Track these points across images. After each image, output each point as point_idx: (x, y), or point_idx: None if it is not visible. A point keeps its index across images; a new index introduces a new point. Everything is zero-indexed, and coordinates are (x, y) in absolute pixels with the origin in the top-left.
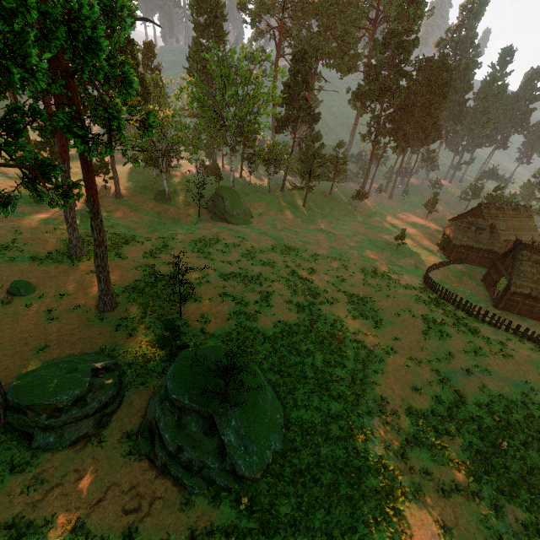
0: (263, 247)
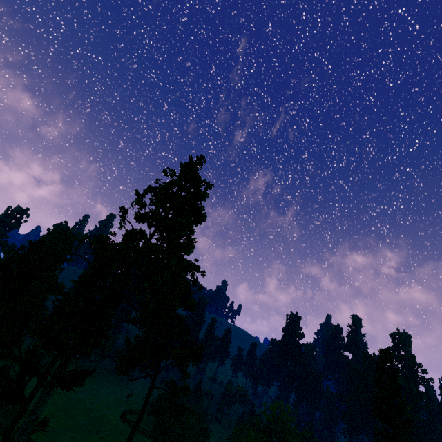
0: None
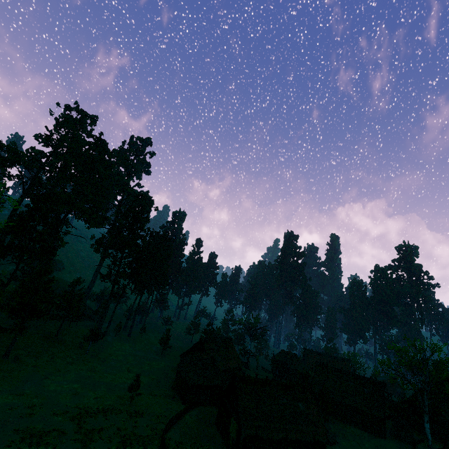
0: None
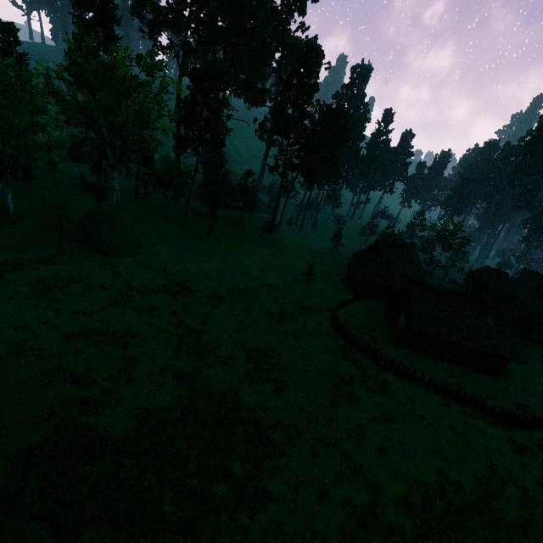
0: (146, 287)
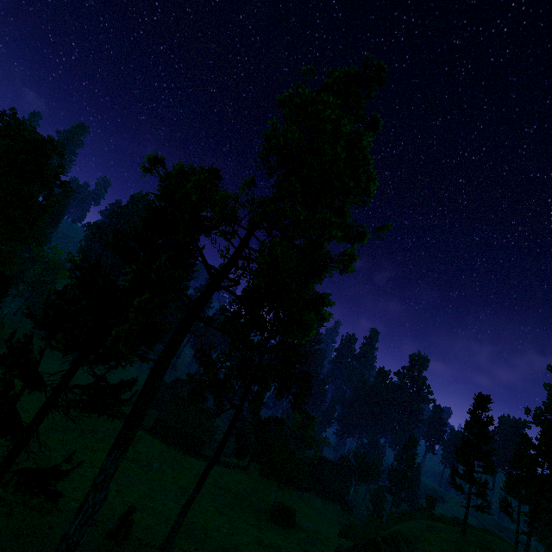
0: None
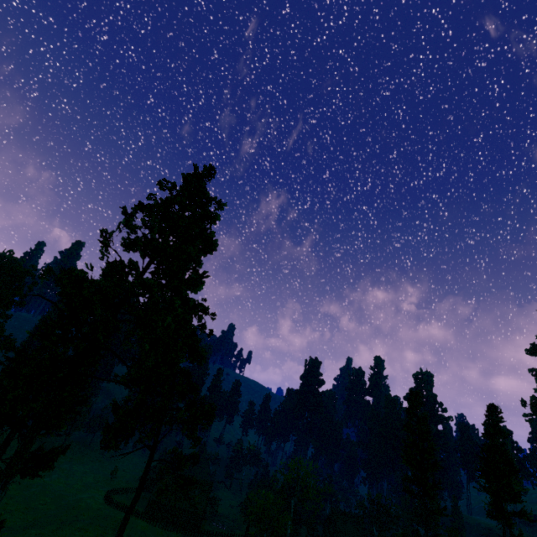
0: None
